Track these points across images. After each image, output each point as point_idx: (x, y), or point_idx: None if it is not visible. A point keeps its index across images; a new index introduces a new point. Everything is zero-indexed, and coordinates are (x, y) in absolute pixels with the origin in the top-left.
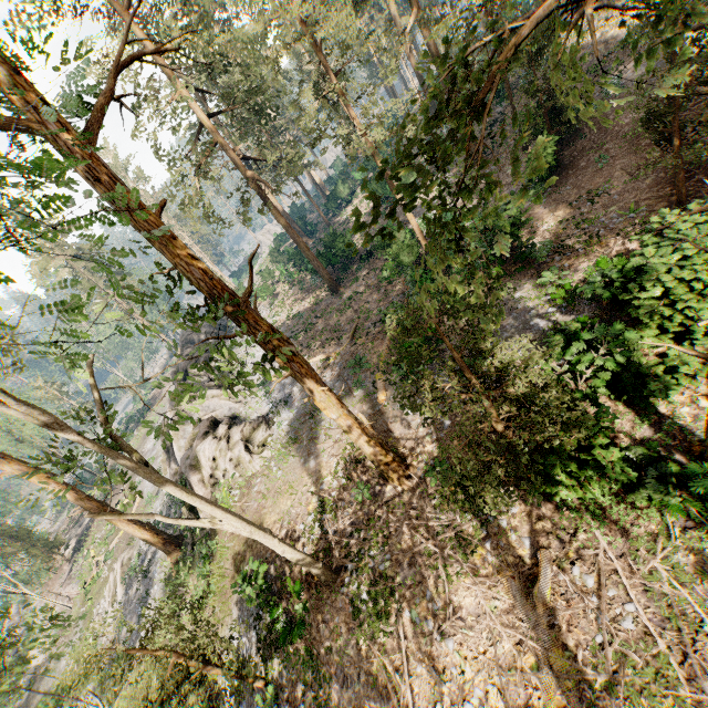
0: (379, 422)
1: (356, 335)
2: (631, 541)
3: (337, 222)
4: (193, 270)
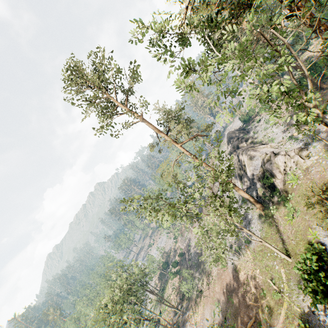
0: None
1: None
2: None
3: None
4: None
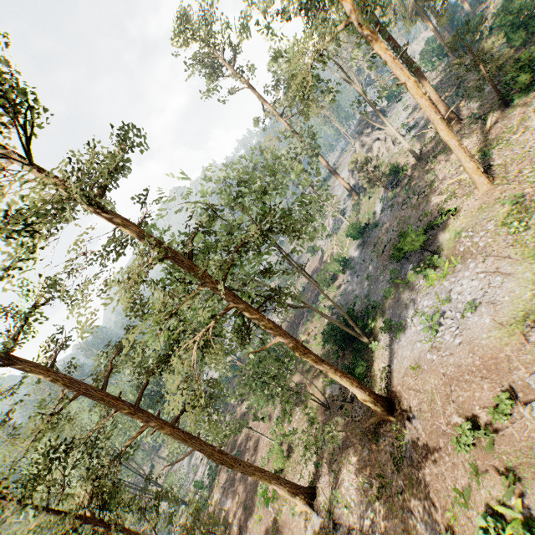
0: (457, 114)
1: (461, 84)
2: (526, 106)
3: (480, 10)
4: (392, 43)
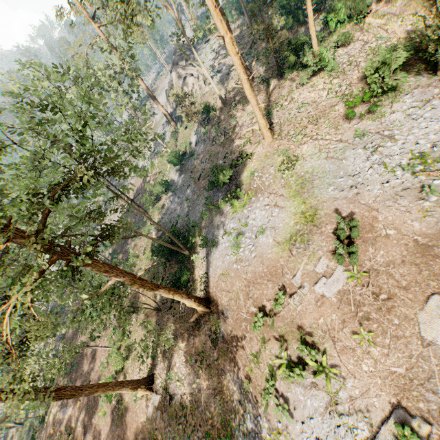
0: (250, 71)
1: (253, 45)
2: (292, 81)
3: None
4: None
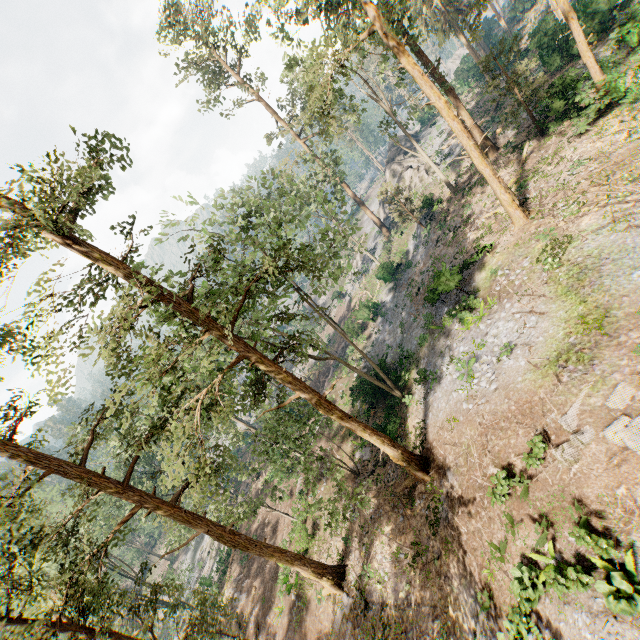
0: (493, 142)
1: (498, 109)
2: (561, 135)
3: (518, 29)
4: (423, 58)
